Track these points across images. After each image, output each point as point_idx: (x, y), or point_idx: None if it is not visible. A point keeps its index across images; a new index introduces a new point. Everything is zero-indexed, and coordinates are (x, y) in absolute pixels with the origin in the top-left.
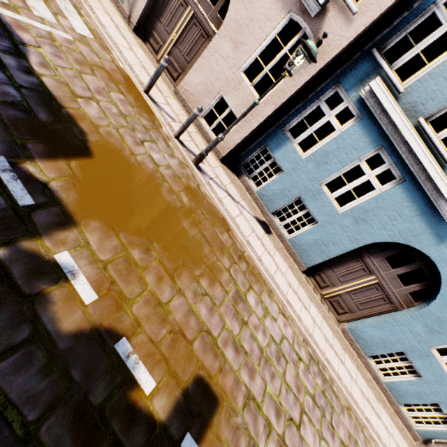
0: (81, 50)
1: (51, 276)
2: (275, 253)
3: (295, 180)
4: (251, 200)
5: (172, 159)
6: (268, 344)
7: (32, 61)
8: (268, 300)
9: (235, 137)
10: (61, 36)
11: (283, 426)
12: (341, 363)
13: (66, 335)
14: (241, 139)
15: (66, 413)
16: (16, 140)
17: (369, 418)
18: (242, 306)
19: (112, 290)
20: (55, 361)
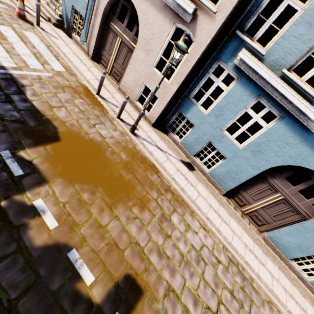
0: (57, 80)
1: (30, 214)
2: (197, 183)
3: (203, 130)
4: (177, 148)
5: (115, 132)
6: (189, 251)
7: (28, 94)
8: (190, 219)
9: (158, 109)
10: (46, 75)
11: (200, 312)
12: (262, 265)
13: (37, 248)
14: (162, 110)
15: (33, 295)
16: (16, 140)
17: (293, 311)
18: (166, 224)
19: (68, 220)
20: (29, 264)
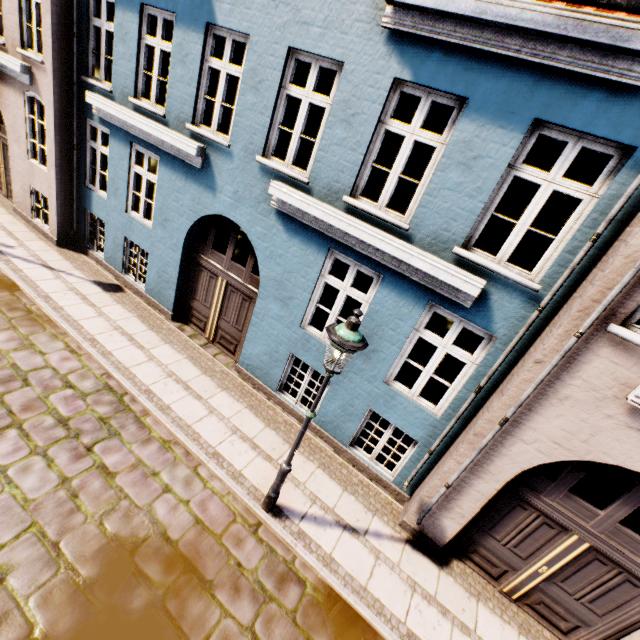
0: None
1: None
2: (112, 305)
3: (114, 224)
4: (101, 270)
5: None
6: None
7: None
8: (46, 339)
9: (53, 216)
10: None
11: None
12: (195, 398)
13: None
14: (56, 214)
15: None
16: None
17: (228, 455)
18: None
19: None
20: None
